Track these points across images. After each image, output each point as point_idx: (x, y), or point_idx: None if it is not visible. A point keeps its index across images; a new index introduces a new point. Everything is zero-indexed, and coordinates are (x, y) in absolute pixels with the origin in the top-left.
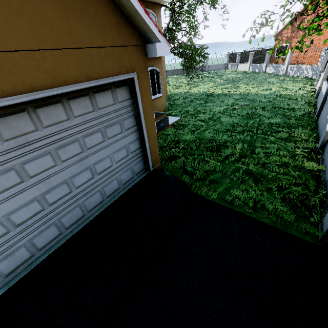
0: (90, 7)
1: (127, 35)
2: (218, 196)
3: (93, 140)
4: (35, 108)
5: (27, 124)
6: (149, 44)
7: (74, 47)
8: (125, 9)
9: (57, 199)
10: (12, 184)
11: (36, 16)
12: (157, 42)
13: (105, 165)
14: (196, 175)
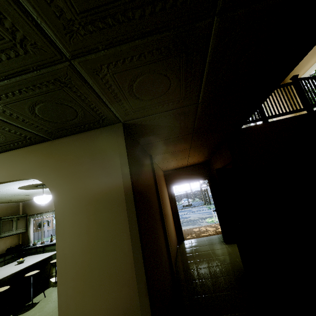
0: None
1: None
2: None
3: None
4: None
5: None
6: None
7: None
8: None
9: None
10: None
11: None
12: None
13: None
14: None
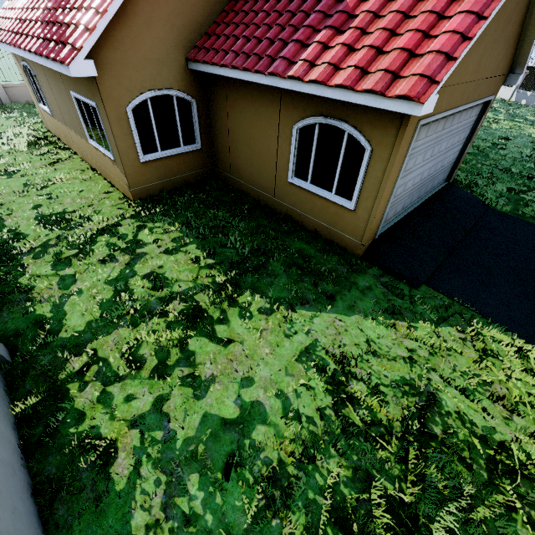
0: (510, 51)
1: (508, 67)
2: (508, 211)
3: (455, 141)
4: (462, 111)
5: (456, 120)
6: (513, 74)
7: (492, 77)
8: (520, 50)
9: (429, 174)
10: (435, 154)
11: (497, 60)
12: (521, 75)
13: (445, 163)
14: (482, 196)
